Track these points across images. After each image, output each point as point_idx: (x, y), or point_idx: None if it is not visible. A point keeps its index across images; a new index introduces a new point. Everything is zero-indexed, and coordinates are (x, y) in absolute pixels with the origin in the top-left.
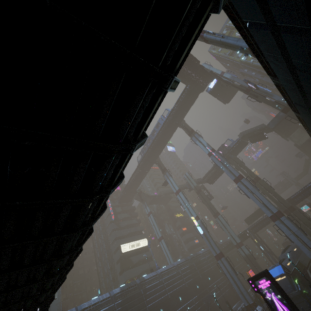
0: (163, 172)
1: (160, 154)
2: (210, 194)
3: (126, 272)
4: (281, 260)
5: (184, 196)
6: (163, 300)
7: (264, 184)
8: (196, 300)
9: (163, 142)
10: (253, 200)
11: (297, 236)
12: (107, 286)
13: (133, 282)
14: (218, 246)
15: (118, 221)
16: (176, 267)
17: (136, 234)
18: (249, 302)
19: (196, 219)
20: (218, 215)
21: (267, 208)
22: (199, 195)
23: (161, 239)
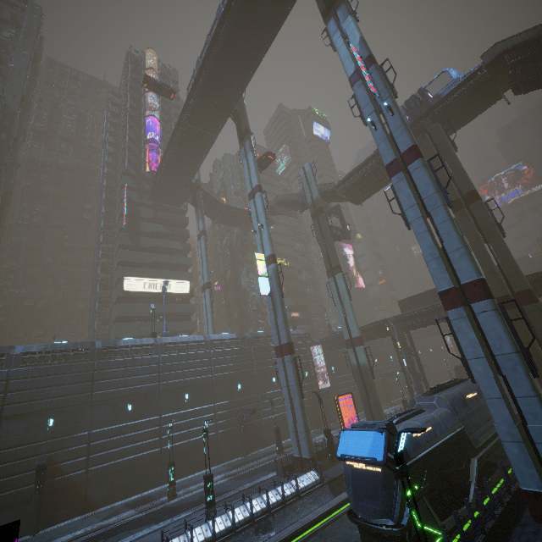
0: (240, 141)
1: (242, 87)
2: (345, 228)
3: (120, 324)
4: (406, 413)
5: (263, 204)
6: (142, 390)
7: (482, 215)
8: (222, 408)
9: (251, 40)
10: (416, 234)
11: (497, 370)
12: (90, 338)
13: (86, 343)
14: (328, 333)
15: (140, 234)
16: (208, 343)
17: (174, 269)
18: (302, 453)
19: (267, 262)
20: (337, 274)
21: (447, 267)
22: (315, 220)
23: (205, 288)
